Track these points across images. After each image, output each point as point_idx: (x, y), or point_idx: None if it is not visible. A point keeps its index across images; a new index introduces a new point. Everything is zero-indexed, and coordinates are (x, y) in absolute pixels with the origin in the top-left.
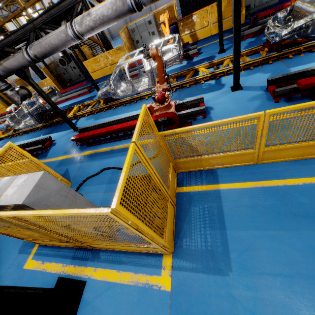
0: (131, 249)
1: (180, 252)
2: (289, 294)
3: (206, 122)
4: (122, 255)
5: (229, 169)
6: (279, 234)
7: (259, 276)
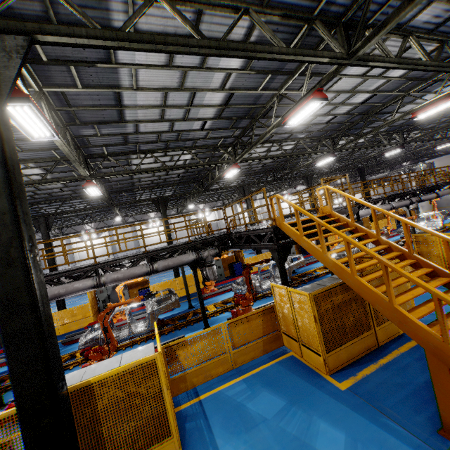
0: None
1: None
2: None
3: None
4: None
5: None
6: None
7: None
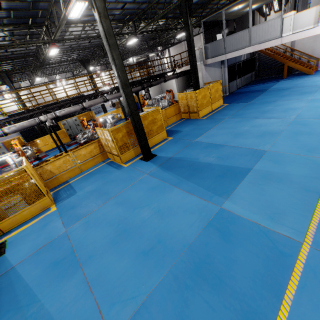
0: (32, 214)
1: (58, 201)
2: (92, 185)
3: (53, 159)
4: (27, 221)
5: (72, 177)
6: (89, 179)
7: (85, 188)
